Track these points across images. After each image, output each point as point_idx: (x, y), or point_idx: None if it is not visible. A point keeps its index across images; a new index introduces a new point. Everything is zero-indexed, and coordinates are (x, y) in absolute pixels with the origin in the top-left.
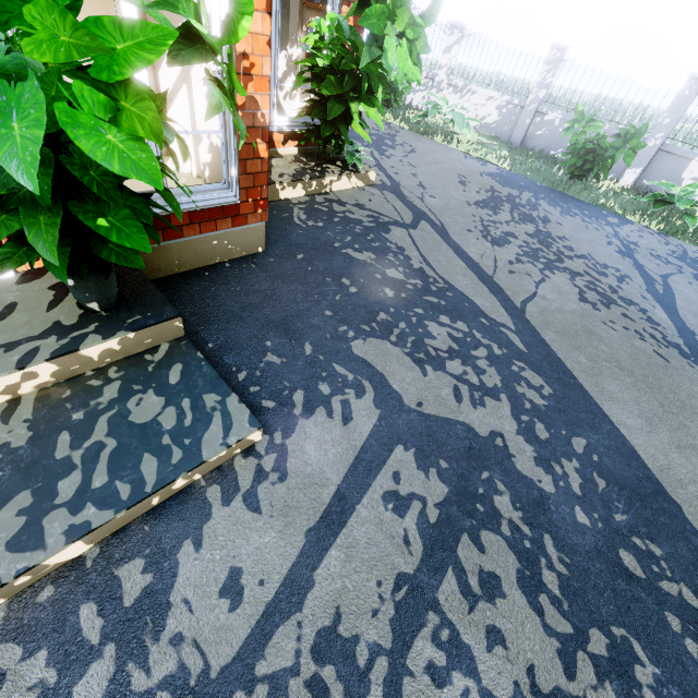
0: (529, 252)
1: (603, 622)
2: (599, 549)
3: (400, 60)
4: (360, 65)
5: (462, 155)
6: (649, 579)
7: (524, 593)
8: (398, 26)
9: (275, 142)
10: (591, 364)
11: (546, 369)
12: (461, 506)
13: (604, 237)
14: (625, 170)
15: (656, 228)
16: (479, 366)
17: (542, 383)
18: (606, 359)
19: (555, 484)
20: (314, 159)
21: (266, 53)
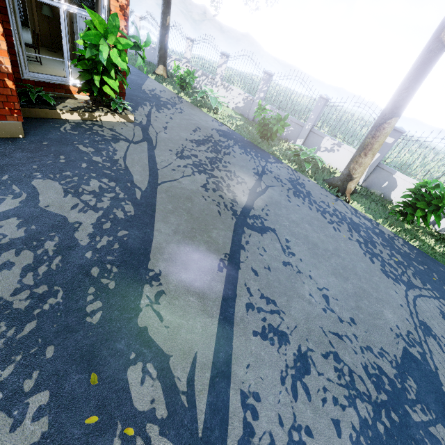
0: (197, 164)
1: (53, 284)
2: (83, 265)
3: (113, 58)
4: (86, 56)
5: (212, 119)
6: (97, 277)
7: (22, 270)
8: (110, 42)
9: (72, 91)
10: (172, 209)
11: (142, 206)
12: (25, 241)
13: (255, 166)
14: (297, 139)
15: (294, 167)
16: (102, 199)
17: (132, 210)
18: (184, 209)
19: (89, 243)
20: (97, 104)
21: (2, 39)
